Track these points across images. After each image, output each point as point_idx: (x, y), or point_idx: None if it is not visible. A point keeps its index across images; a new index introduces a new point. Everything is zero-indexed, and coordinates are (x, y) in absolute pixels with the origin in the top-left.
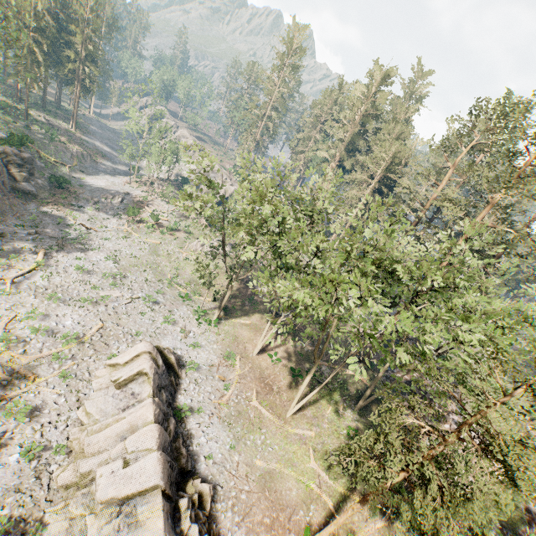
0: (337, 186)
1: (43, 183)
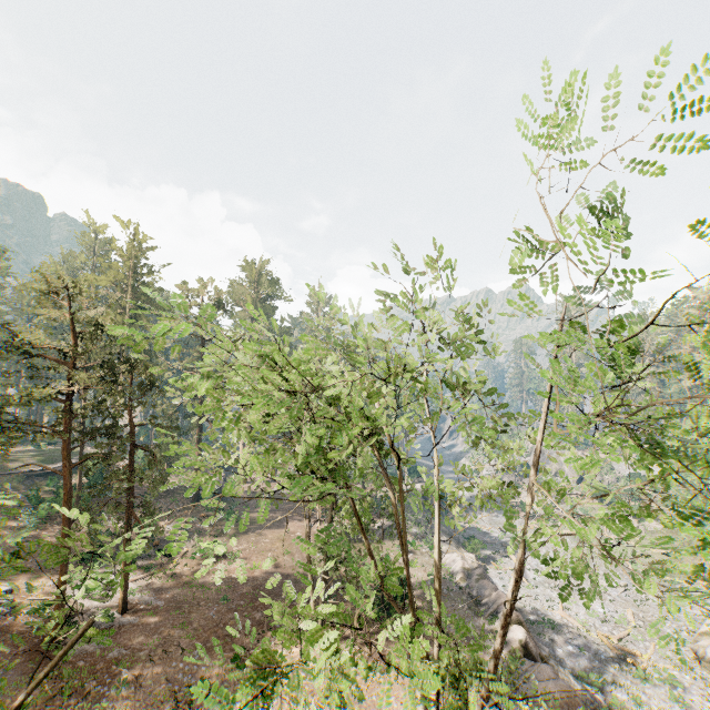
0: None
1: None
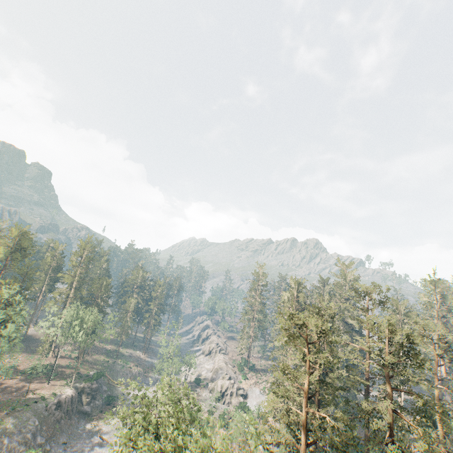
0: (294, 369)
1: (99, 403)
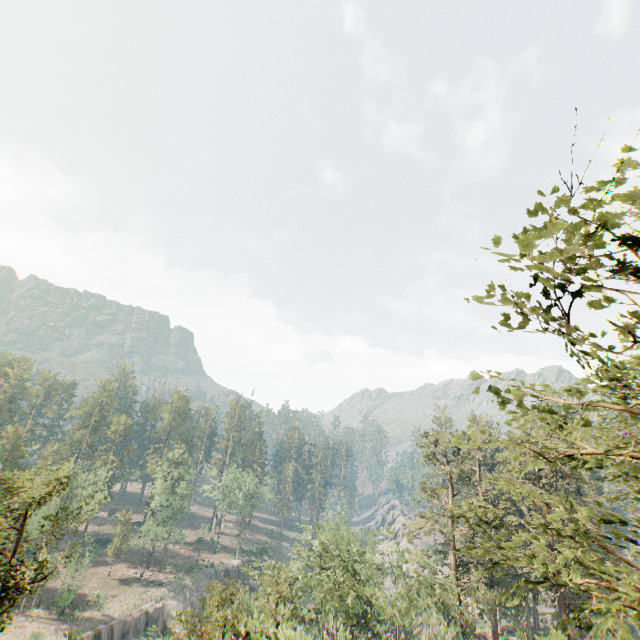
0: None
1: None
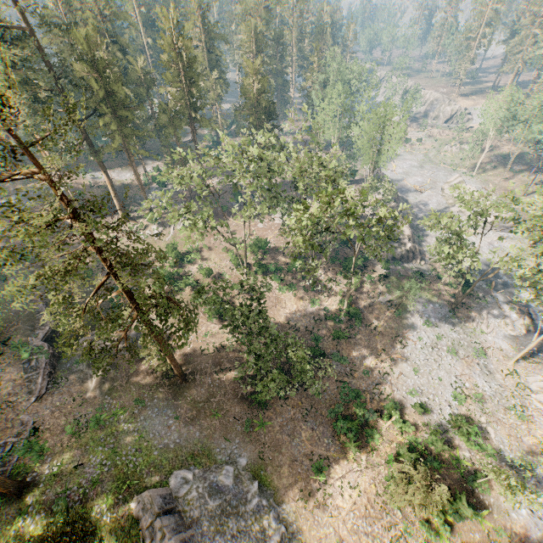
0: None
1: None
